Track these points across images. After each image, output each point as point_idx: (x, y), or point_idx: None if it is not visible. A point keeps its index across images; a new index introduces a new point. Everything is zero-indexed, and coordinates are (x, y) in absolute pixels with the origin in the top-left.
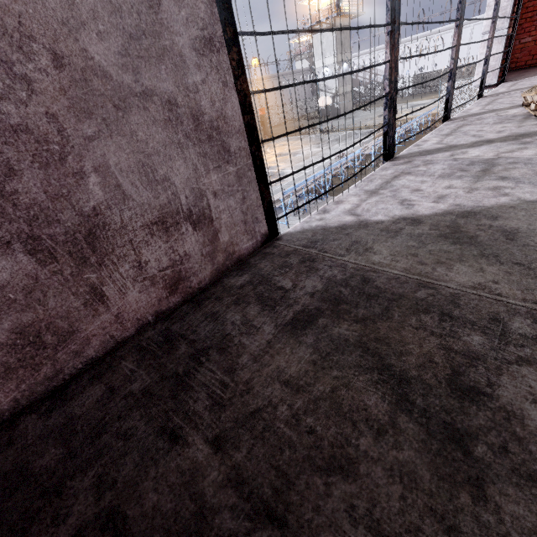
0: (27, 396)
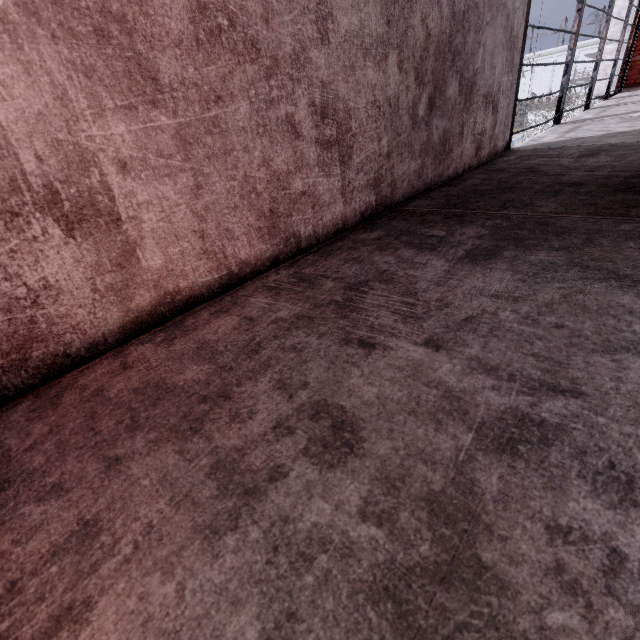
0: (433, 181)
